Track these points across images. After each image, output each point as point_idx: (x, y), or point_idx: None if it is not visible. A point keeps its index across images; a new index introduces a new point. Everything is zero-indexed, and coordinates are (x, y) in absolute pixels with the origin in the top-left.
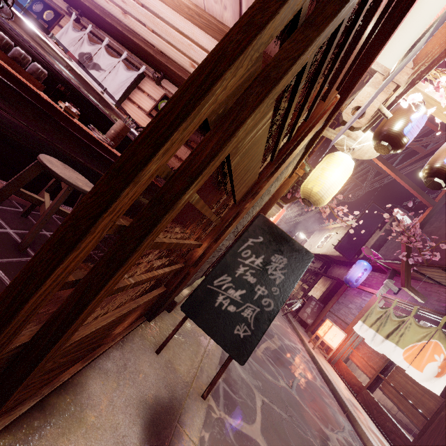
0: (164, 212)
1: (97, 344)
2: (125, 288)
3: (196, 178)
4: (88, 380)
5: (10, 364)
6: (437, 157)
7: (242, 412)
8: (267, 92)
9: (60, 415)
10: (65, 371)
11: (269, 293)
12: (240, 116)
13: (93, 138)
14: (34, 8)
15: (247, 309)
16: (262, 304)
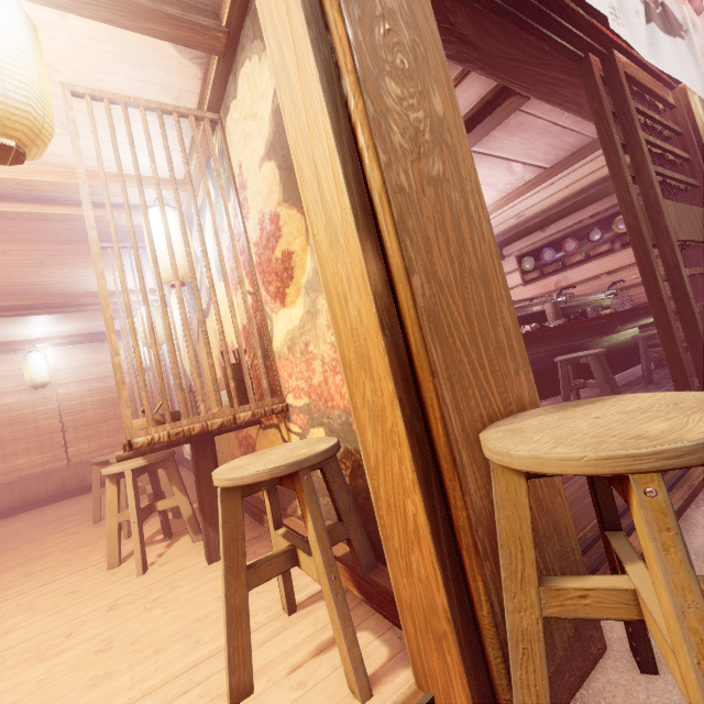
0: (683, 288)
1: None
2: None
3: (678, 264)
4: None
5: None
6: None
7: None
8: (659, 207)
9: None
10: None
11: None
12: (661, 227)
13: (558, 327)
14: None
15: None
16: None
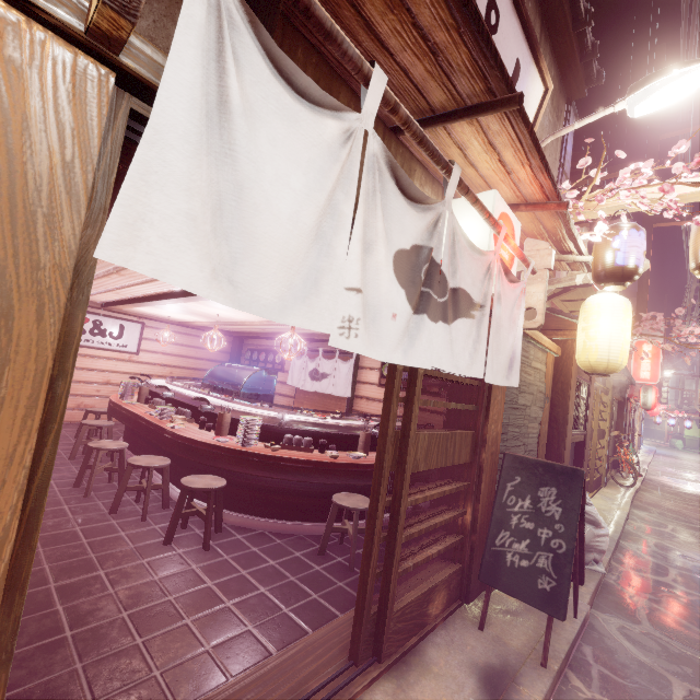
0: (397, 521)
1: (420, 621)
2: (408, 569)
3: (401, 499)
4: (426, 649)
5: (376, 625)
6: (692, 253)
7: (636, 698)
8: (407, 443)
9: (415, 666)
10: (407, 640)
11: (553, 532)
12: (403, 460)
13: (352, 464)
14: (269, 359)
15: (540, 559)
16: (552, 547)
